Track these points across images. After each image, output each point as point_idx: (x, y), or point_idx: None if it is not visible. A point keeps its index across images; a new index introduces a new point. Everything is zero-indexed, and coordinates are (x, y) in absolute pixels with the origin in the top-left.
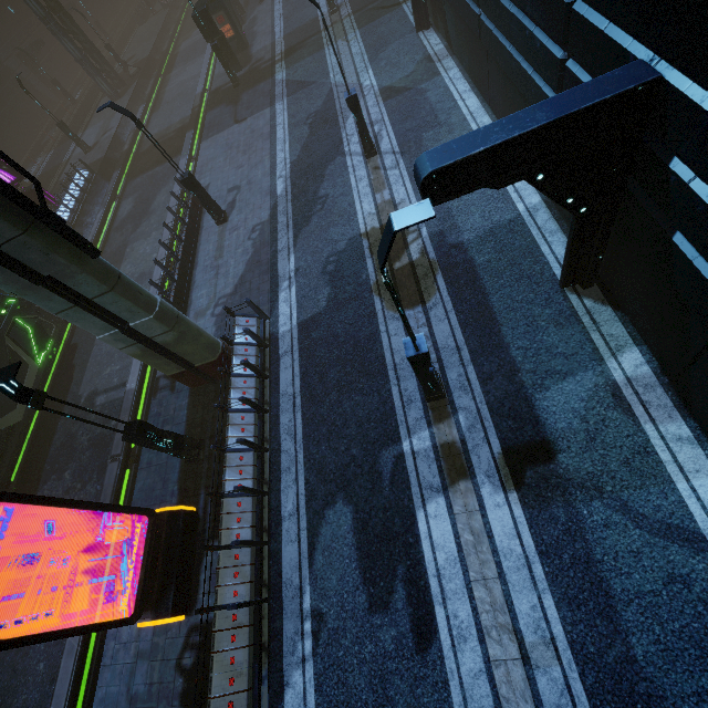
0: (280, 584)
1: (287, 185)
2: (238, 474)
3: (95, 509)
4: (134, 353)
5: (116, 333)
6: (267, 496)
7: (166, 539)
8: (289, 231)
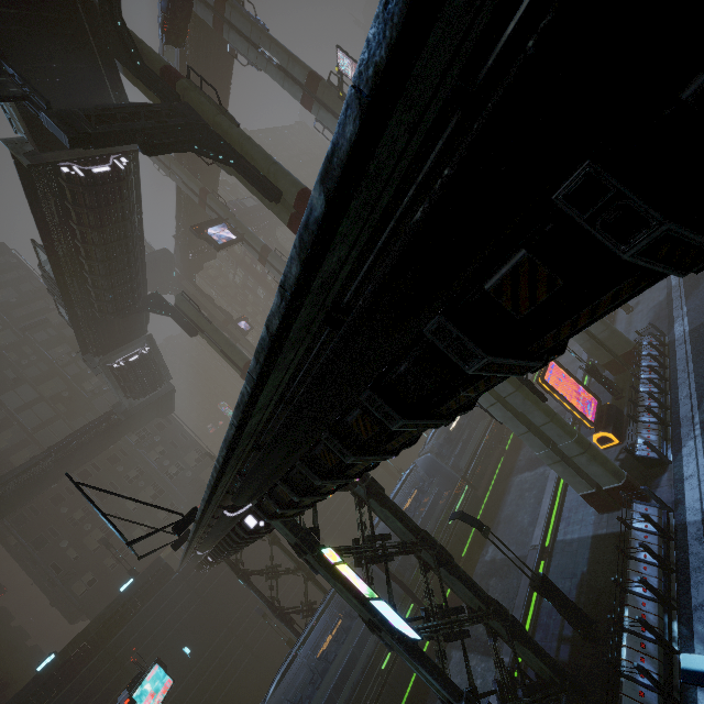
0: (678, 419)
1: (679, 279)
2: (648, 386)
3: (577, 380)
4: (586, 347)
5: (580, 334)
6: (668, 395)
7: (606, 411)
8: (681, 297)
